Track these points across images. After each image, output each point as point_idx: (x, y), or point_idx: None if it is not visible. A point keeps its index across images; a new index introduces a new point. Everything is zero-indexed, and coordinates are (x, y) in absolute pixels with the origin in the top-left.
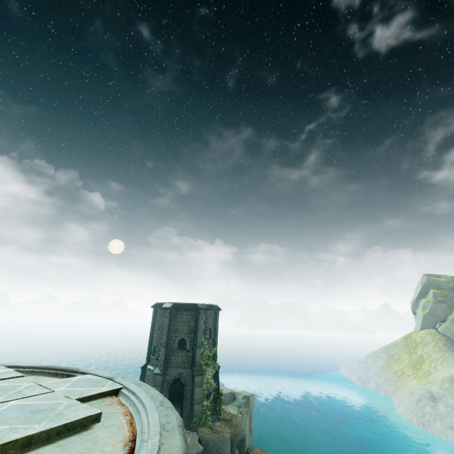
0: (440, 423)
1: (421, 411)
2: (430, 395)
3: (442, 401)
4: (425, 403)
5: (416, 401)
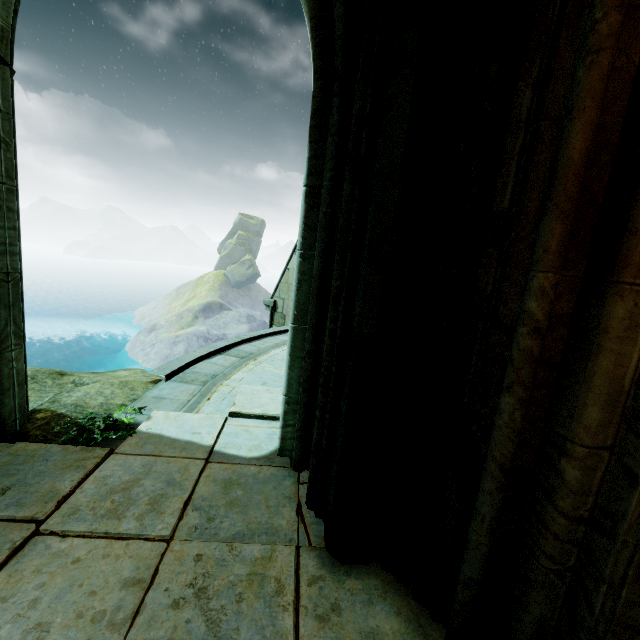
0: (140, 348)
1: (136, 340)
2: (152, 327)
3: (156, 331)
4: (143, 333)
5: (138, 333)
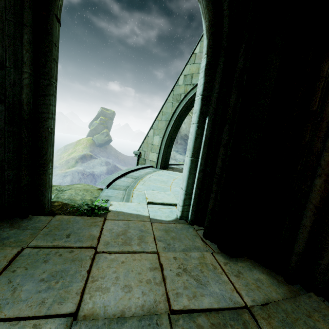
0: None
1: None
2: None
3: (53, 169)
4: None
5: None
